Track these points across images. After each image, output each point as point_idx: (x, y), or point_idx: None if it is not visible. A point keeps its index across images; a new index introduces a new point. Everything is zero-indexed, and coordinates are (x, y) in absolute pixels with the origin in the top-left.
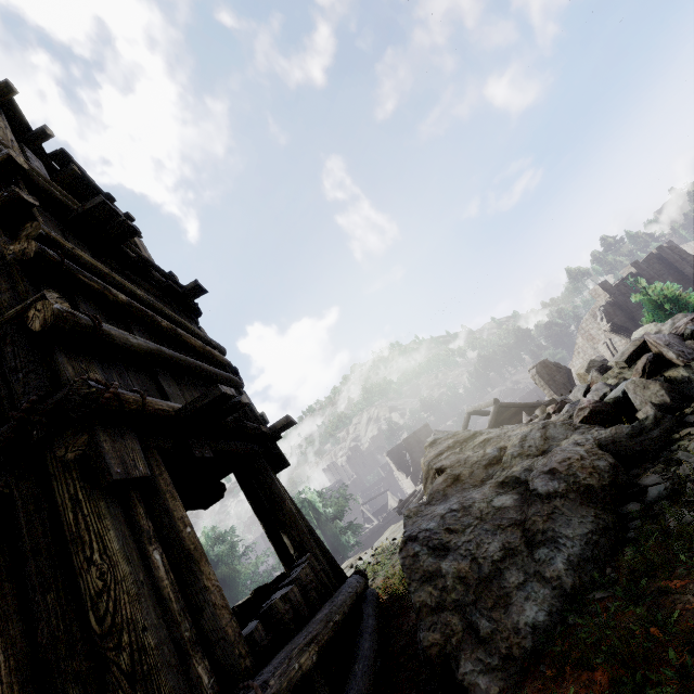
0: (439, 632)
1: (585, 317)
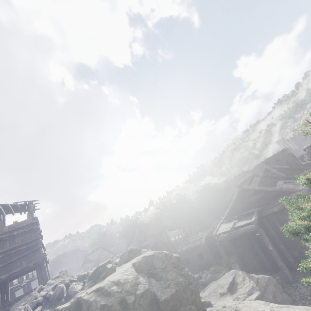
0: None
1: None
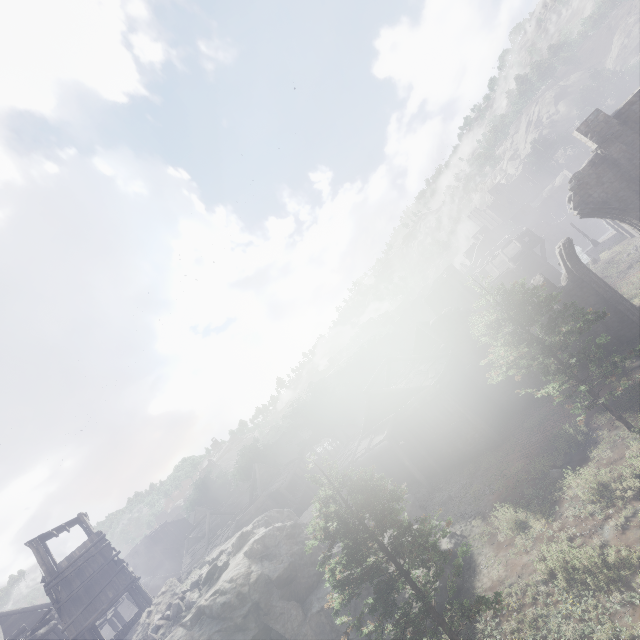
0: None
1: None
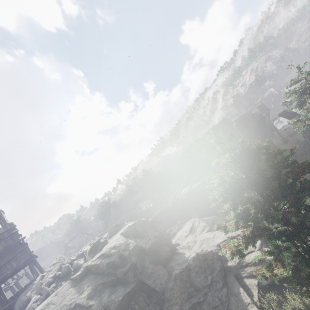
0: None
1: None
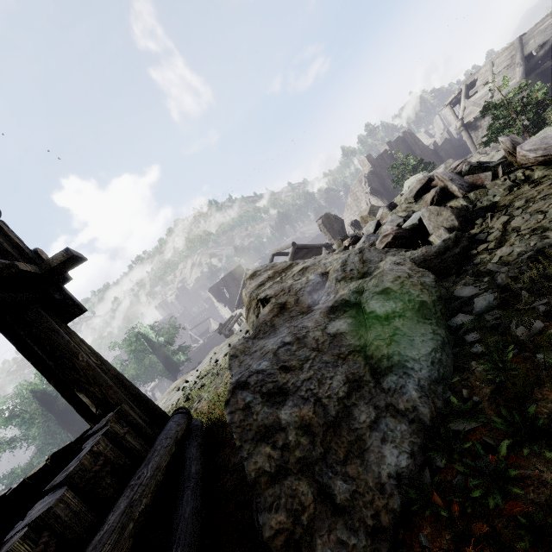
0: (284, 511)
1: (354, 182)
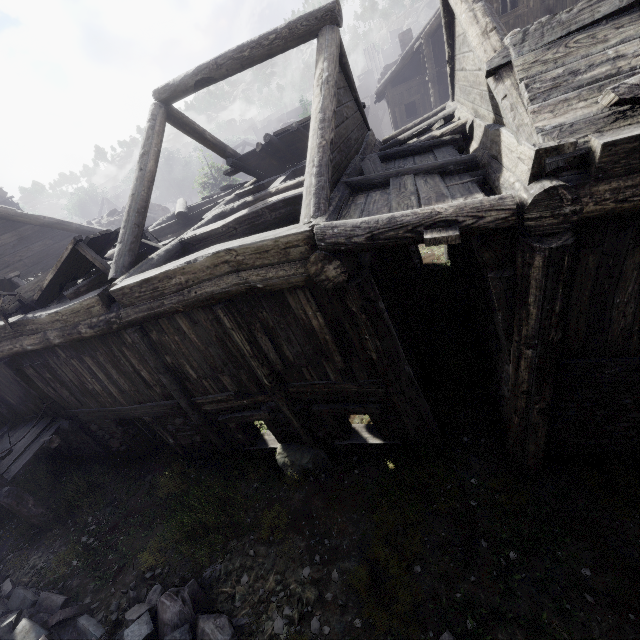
0: None
1: None
